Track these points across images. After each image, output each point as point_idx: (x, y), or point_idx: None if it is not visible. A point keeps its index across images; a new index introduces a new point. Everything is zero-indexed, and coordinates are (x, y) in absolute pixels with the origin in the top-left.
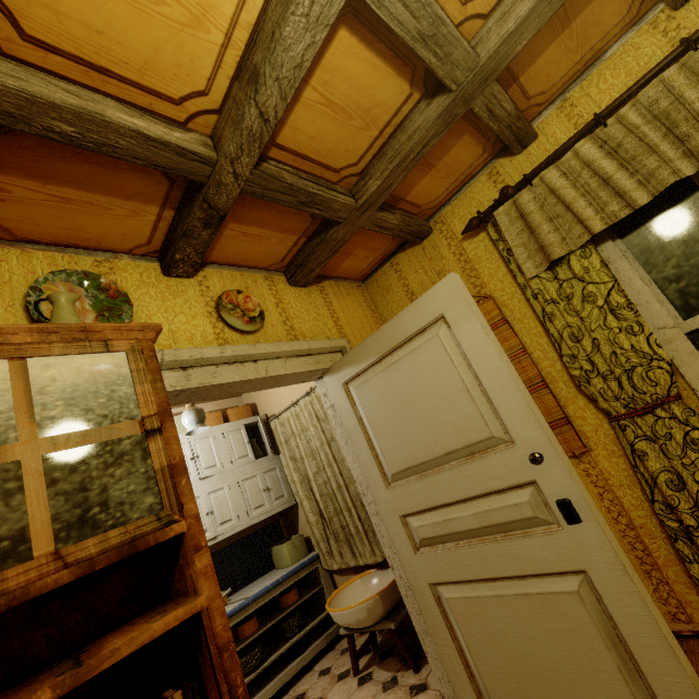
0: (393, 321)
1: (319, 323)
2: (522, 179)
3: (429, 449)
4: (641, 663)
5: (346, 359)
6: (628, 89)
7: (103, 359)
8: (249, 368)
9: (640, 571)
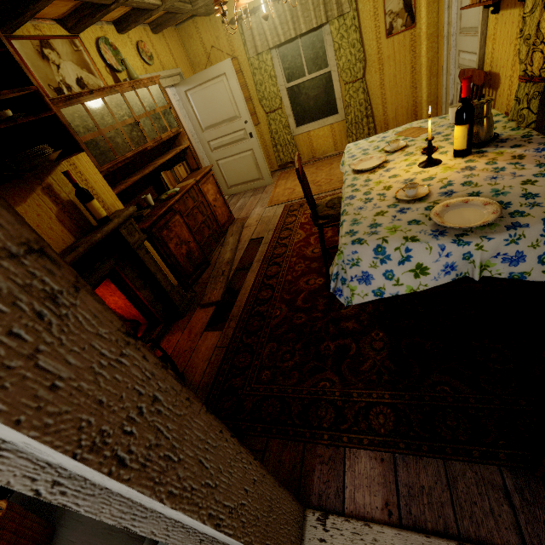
0: (207, 70)
1: (168, 58)
2: (253, 10)
3: (218, 119)
4: (260, 166)
5: (186, 81)
6: None
7: (156, 87)
8: None
9: (266, 158)
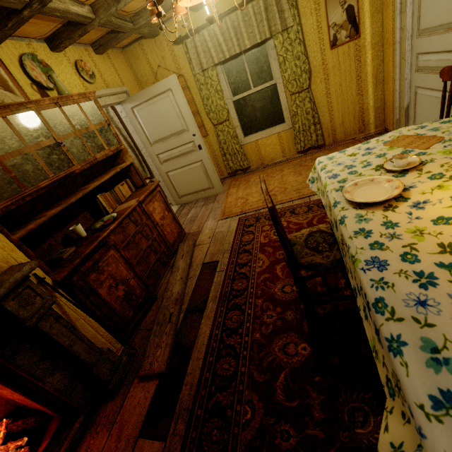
0: (153, 87)
1: (113, 77)
2: (196, 29)
3: (166, 133)
4: (210, 176)
5: (132, 98)
6: (229, 10)
7: (91, 103)
8: (100, 101)
9: (216, 166)
